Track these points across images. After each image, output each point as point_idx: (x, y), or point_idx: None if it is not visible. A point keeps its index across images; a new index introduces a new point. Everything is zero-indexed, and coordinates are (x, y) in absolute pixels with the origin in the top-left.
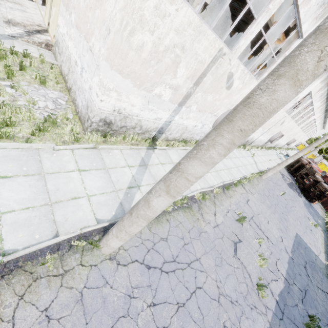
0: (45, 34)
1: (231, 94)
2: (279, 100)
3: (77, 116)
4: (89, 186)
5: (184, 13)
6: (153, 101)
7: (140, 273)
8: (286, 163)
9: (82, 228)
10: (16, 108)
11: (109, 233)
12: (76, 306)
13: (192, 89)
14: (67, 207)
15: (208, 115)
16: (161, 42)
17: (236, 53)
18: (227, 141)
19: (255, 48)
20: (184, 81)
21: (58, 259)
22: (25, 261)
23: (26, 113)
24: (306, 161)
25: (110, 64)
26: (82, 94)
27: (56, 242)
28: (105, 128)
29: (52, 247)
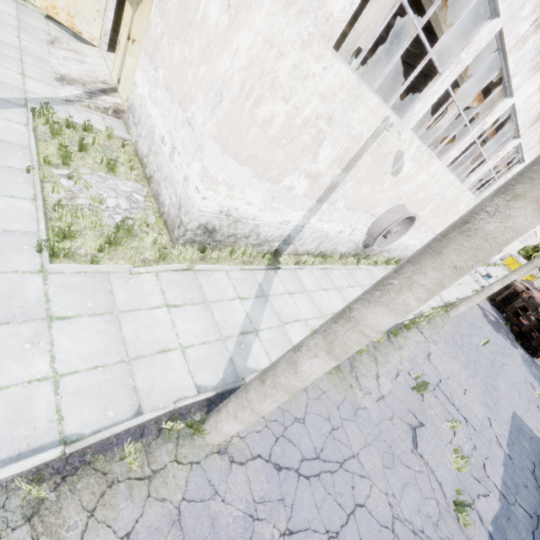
0: (113, 94)
1: (399, 182)
2: (516, 228)
3: (161, 219)
4: (184, 331)
5: (335, 72)
6: (280, 196)
7: (265, 477)
8: (490, 291)
9: (177, 400)
10: (77, 211)
11: (222, 411)
12: (171, 530)
13: (340, 177)
14: (152, 366)
15: (361, 215)
16: (299, 113)
17: (409, 123)
18: (432, 282)
19: (438, 114)
20: (328, 166)
21: (143, 451)
22: (95, 453)
23: (91, 217)
24: (521, 286)
25: (222, 145)
26: (172, 187)
27: (139, 423)
28: (204, 238)
29: (132, 431)
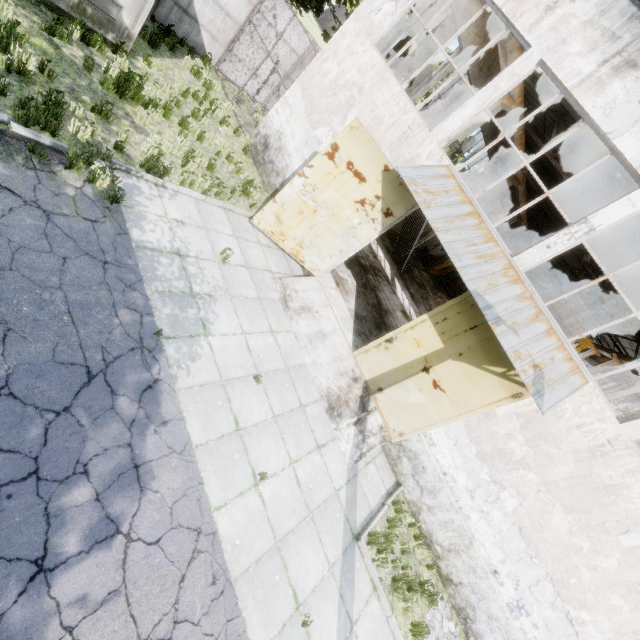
0: (370, 405)
1: None
2: None
3: None
4: None
5: None
6: None
7: None
8: None
9: None
10: None
11: None
12: None
13: None
14: None
15: None
16: None
17: None
18: None
19: None
20: None
21: None
22: None
23: None
24: None
25: None
26: None
27: None
28: None
29: None
